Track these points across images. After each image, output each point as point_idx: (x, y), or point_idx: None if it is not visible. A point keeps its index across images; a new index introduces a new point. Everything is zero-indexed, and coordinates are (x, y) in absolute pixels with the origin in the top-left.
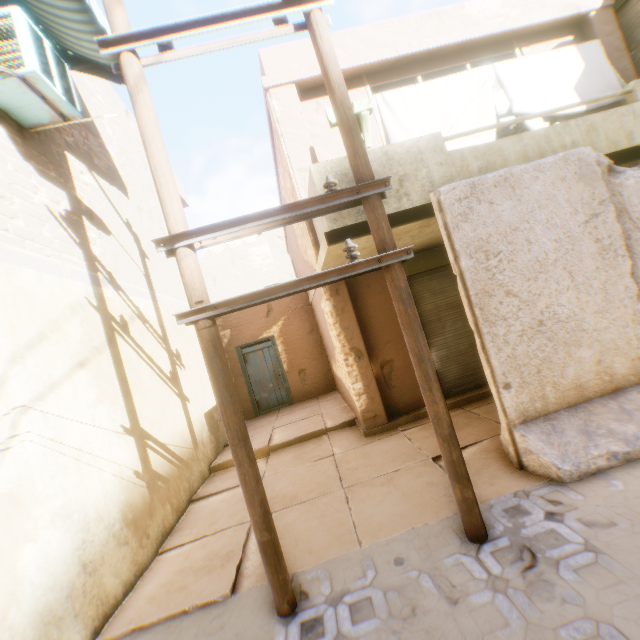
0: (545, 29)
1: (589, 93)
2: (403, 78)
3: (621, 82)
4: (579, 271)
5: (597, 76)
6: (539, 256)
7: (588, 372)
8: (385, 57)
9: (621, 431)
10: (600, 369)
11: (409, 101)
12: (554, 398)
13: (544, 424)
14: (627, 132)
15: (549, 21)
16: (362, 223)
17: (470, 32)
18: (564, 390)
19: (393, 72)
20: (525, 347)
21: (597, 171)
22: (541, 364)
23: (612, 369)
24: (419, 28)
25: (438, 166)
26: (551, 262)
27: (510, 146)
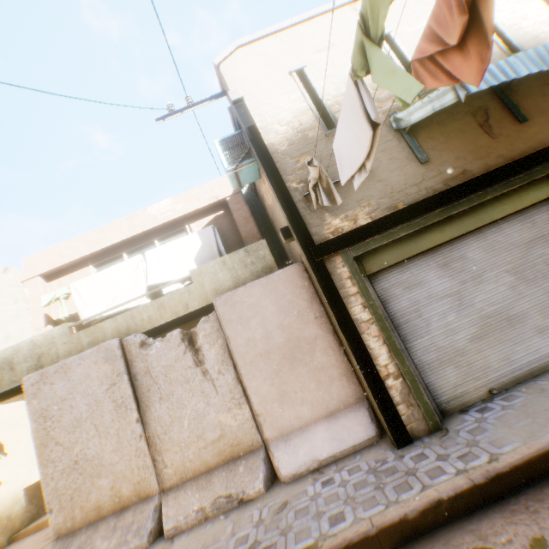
0: (203, 210)
1: (203, 261)
2: (114, 256)
3: (223, 251)
4: (102, 423)
5: (209, 249)
6: (78, 416)
7: (106, 495)
8: (94, 250)
9: (99, 546)
10: (114, 492)
11: (91, 284)
12: (81, 517)
13: (67, 539)
14: (185, 304)
15: (200, 208)
16: (14, 389)
17: (148, 225)
18: (89, 510)
19: (108, 253)
20: (66, 480)
21: (119, 354)
22: (75, 492)
23: (122, 491)
24: (119, 227)
25: (64, 345)
26: (85, 419)
27: (109, 325)
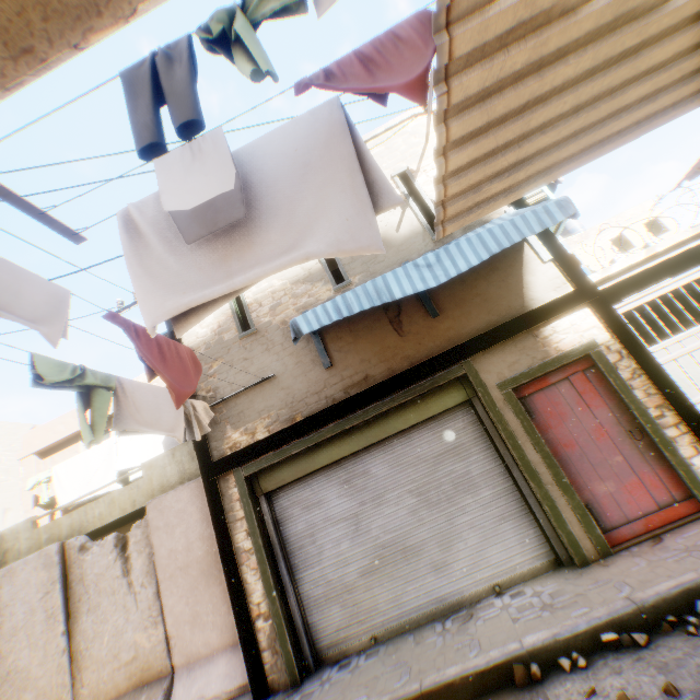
0: None
1: (170, 444)
2: None
3: None
4: (35, 633)
5: None
6: (17, 623)
7: None
8: None
9: None
10: None
11: (71, 467)
12: None
13: None
14: (134, 500)
15: None
16: None
17: None
18: None
19: None
20: None
21: (57, 560)
22: None
23: None
24: None
25: (27, 540)
26: (22, 627)
27: (67, 521)
